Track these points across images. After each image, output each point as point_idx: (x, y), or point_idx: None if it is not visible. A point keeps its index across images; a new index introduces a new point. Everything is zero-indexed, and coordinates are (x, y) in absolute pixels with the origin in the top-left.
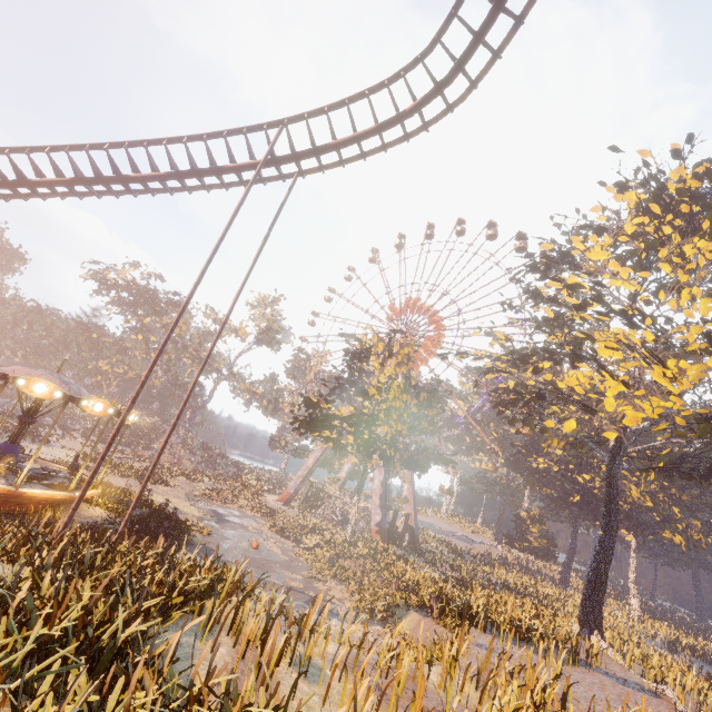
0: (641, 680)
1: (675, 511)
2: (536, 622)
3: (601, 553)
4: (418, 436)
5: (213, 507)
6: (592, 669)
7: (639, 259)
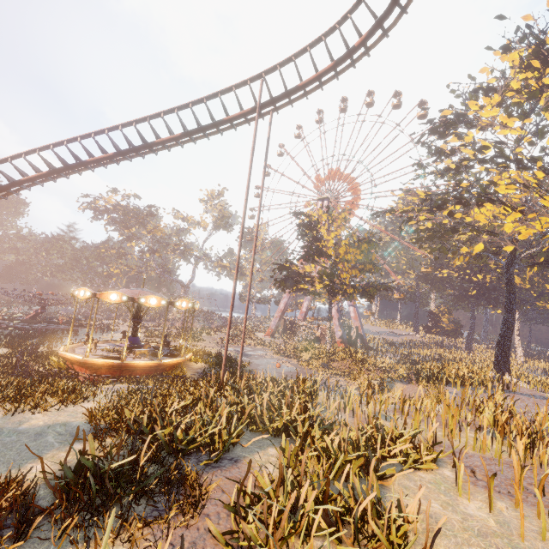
0: (542, 394)
1: (547, 287)
2: (471, 375)
3: (506, 326)
4: (364, 275)
5: (234, 349)
6: (512, 393)
7: (522, 109)
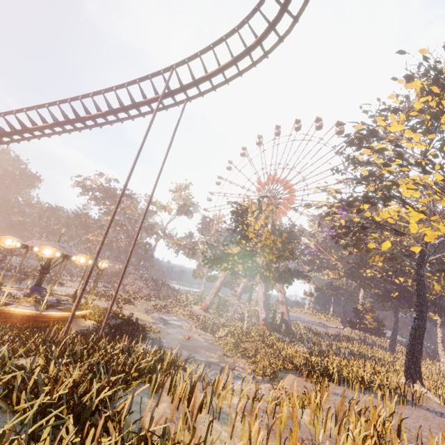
0: None
1: None
2: (374, 377)
3: (416, 329)
4: (284, 262)
5: (161, 316)
6: (417, 406)
7: (426, 127)
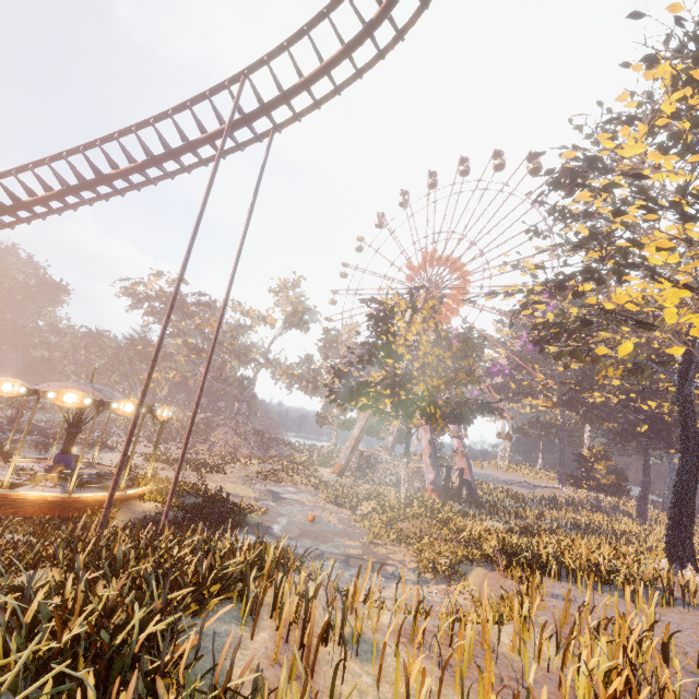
0: None
1: None
2: (617, 563)
3: (683, 481)
4: (458, 389)
5: (269, 487)
6: (691, 607)
7: (684, 143)
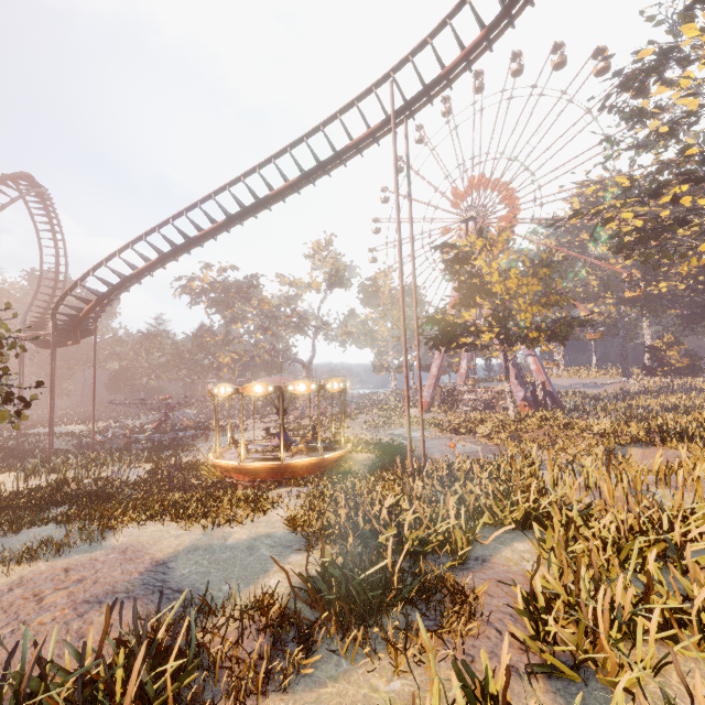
0: None
1: None
2: None
3: None
4: (548, 311)
5: (388, 432)
6: None
7: None
